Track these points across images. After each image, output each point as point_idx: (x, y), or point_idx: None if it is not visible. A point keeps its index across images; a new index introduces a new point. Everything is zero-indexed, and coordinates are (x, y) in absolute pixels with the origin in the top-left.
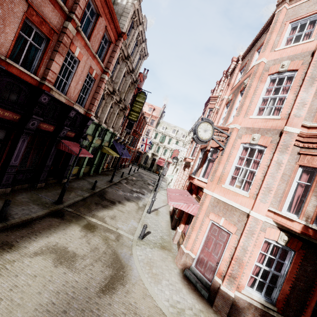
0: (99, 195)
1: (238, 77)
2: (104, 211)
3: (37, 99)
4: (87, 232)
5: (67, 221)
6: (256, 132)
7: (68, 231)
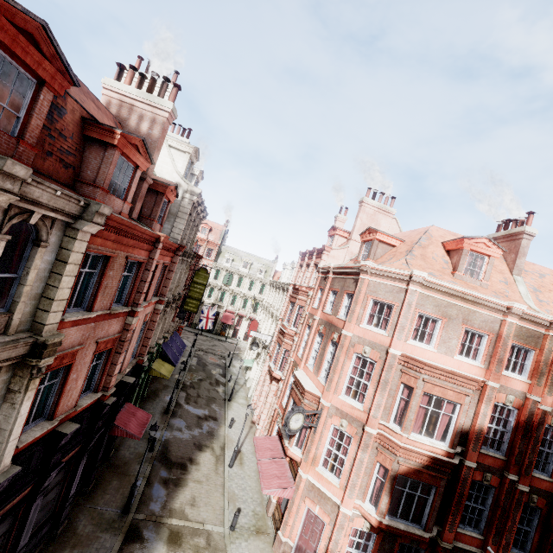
0: (163, 459)
1: (330, 297)
2: (179, 495)
3: (100, 414)
4: (175, 548)
5: (148, 542)
6: (344, 417)
7: None
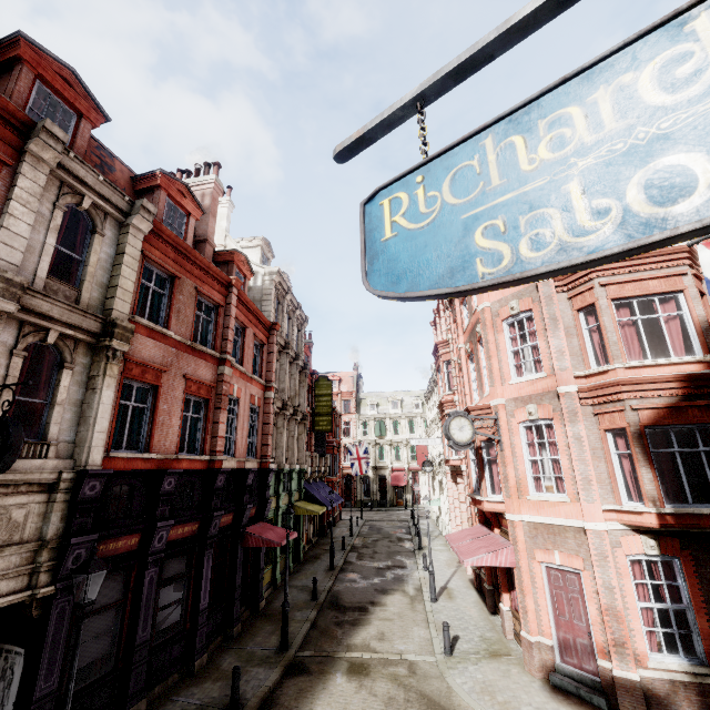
0: (332, 606)
1: (464, 312)
2: (360, 632)
3: (213, 485)
4: (360, 678)
5: (318, 674)
6: (528, 402)
7: (332, 689)
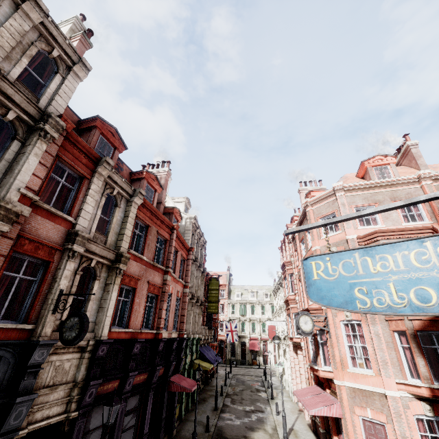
0: (219, 437)
1: (302, 247)
2: None
3: (157, 349)
4: None
5: None
6: None
7: None
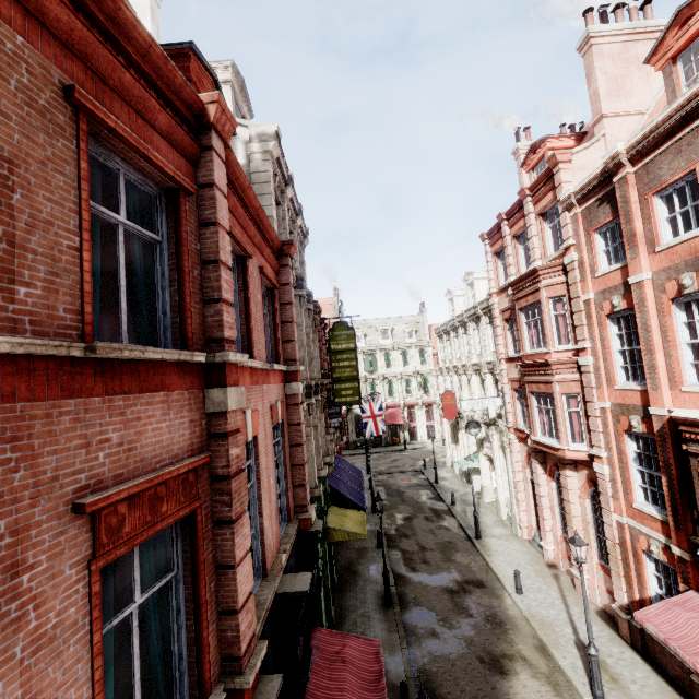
0: None
1: (661, 210)
2: None
3: None
4: None
5: None
6: None
7: None
